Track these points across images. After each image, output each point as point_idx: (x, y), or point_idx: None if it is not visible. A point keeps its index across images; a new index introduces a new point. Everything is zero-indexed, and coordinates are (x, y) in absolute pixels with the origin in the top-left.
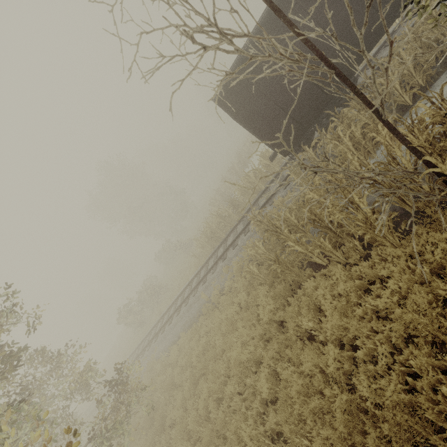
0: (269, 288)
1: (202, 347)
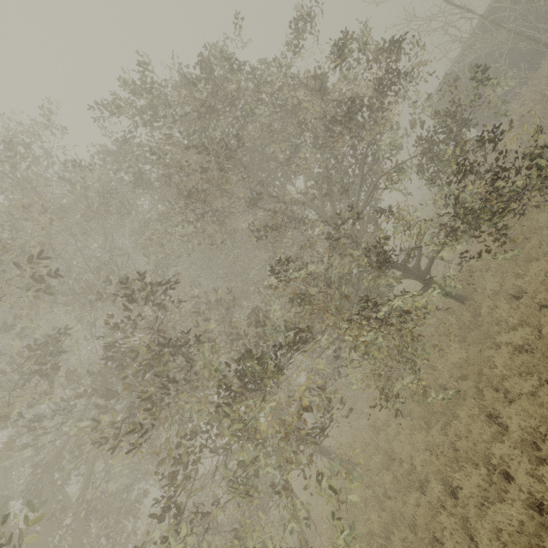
0: None
1: None
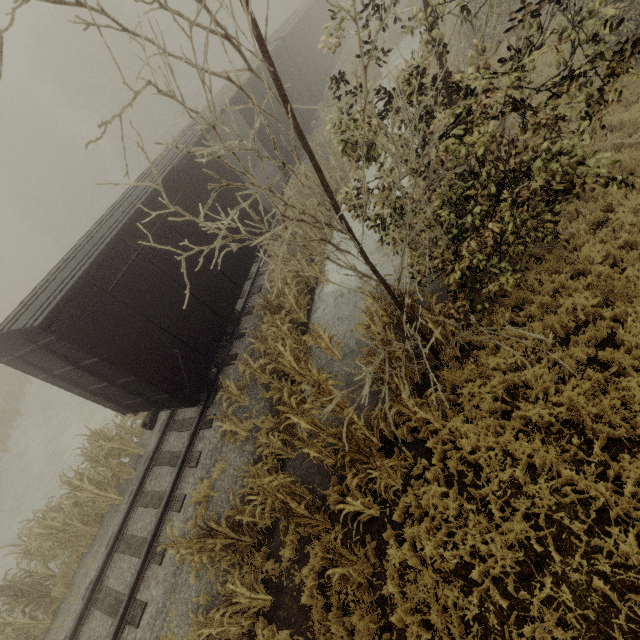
0: None
1: None
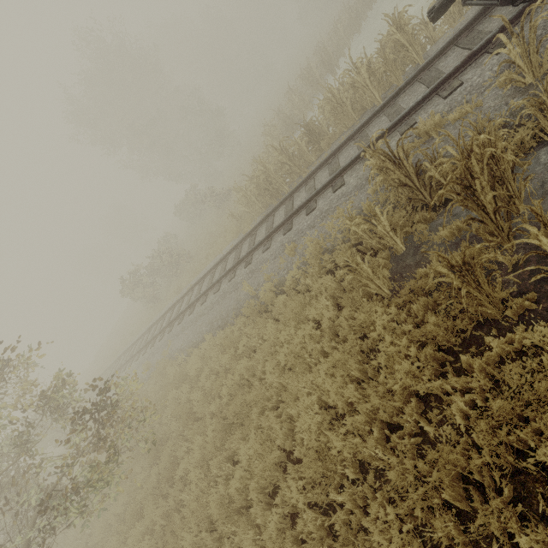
0: (397, 311)
1: (240, 374)
